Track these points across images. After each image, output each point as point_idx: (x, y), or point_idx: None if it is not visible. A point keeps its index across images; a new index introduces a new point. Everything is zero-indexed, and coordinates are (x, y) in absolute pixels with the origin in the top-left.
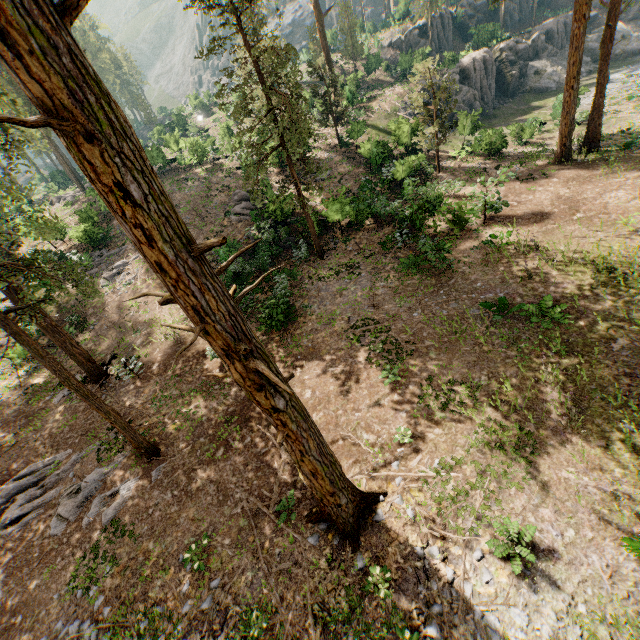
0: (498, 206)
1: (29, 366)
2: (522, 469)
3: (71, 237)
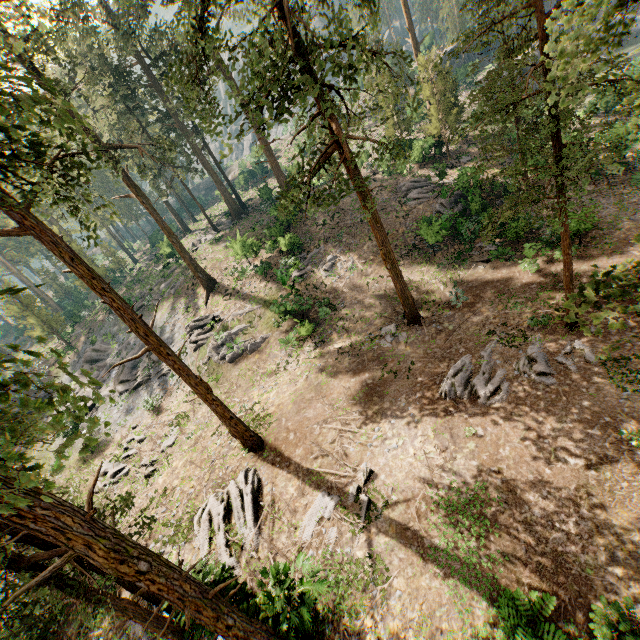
0: None
1: (309, 344)
2: None
3: (280, 246)
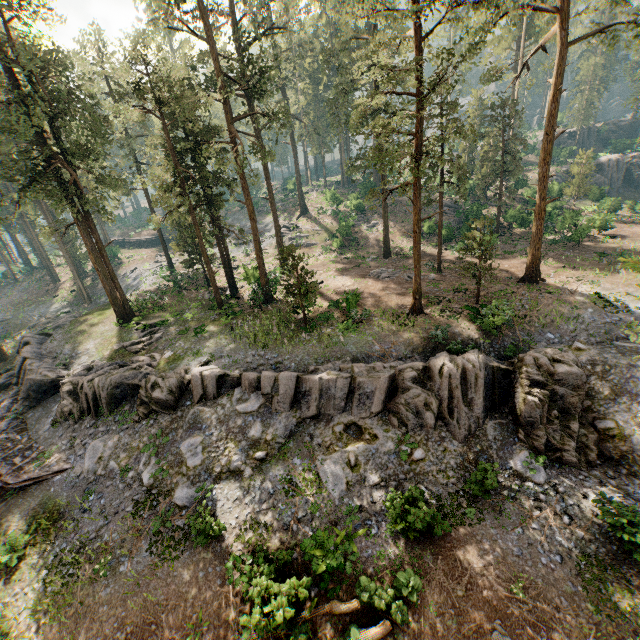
0: (608, 227)
1: (335, 253)
2: (600, 279)
3: (351, 204)
